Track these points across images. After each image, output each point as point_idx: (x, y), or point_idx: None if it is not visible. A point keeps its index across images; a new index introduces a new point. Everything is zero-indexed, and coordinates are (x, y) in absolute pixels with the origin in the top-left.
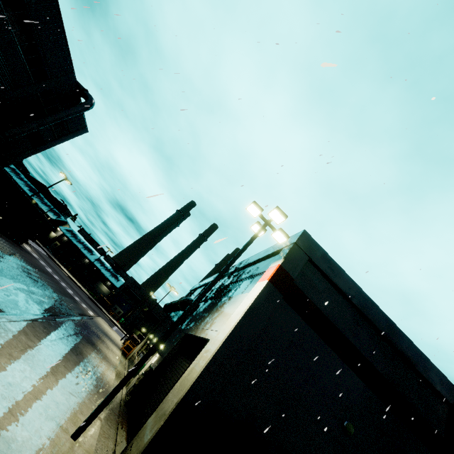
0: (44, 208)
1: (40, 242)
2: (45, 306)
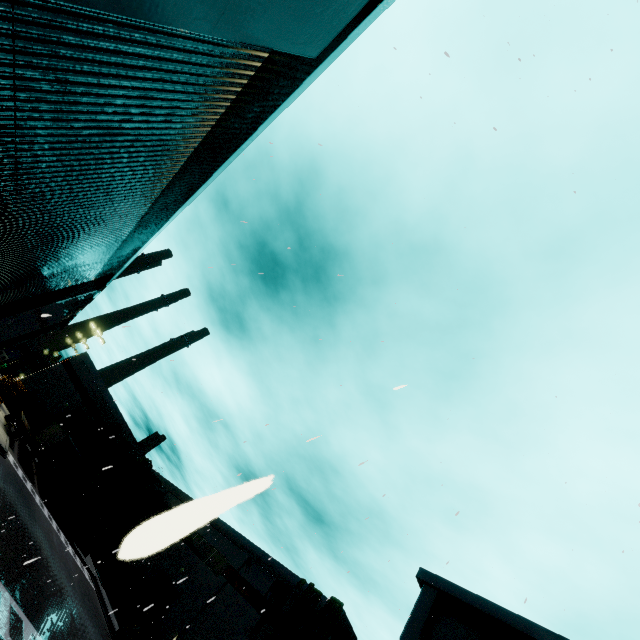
0: None
1: None
2: None
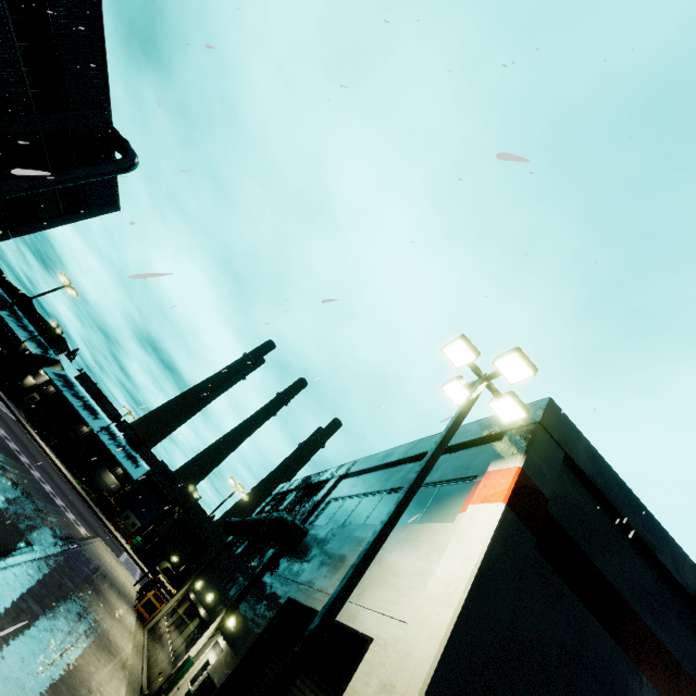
0: (21, 334)
1: (4, 393)
2: None
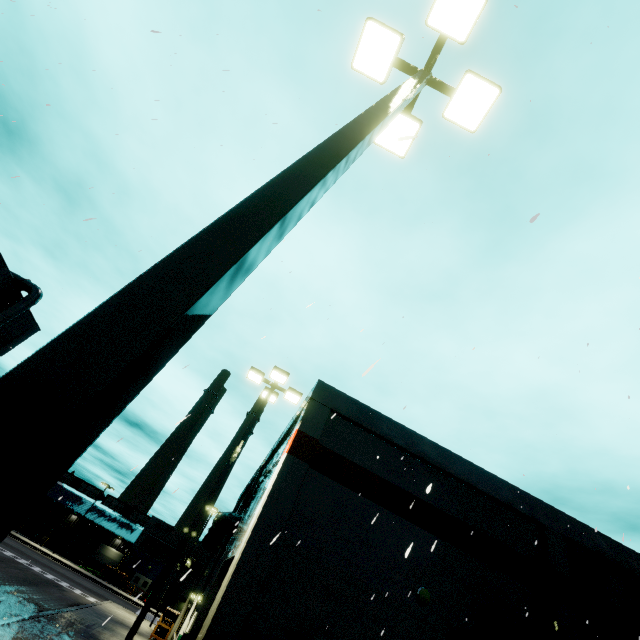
0: None
1: None
2: (8, 607)
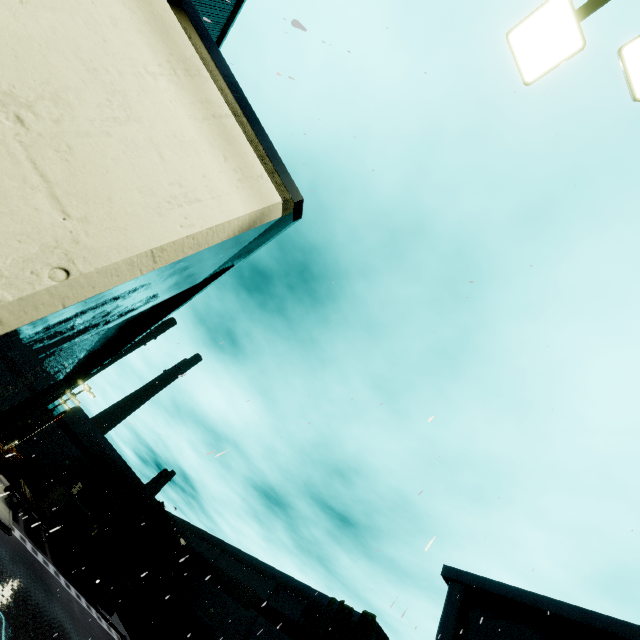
0: None
1: None
2: None
